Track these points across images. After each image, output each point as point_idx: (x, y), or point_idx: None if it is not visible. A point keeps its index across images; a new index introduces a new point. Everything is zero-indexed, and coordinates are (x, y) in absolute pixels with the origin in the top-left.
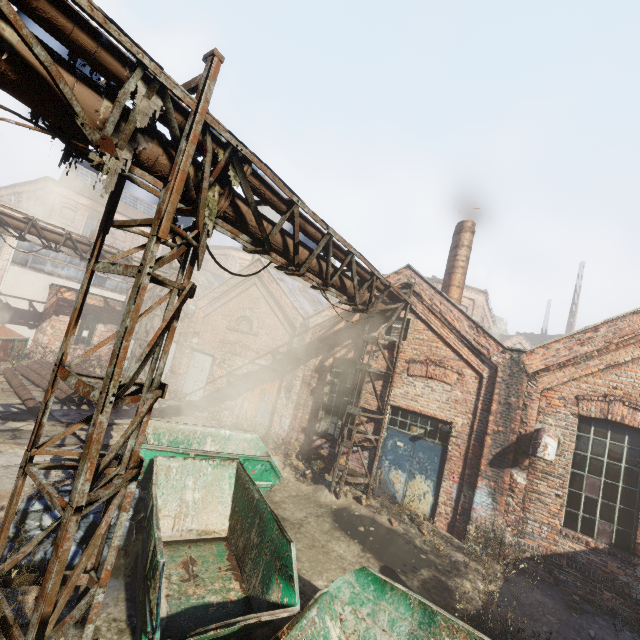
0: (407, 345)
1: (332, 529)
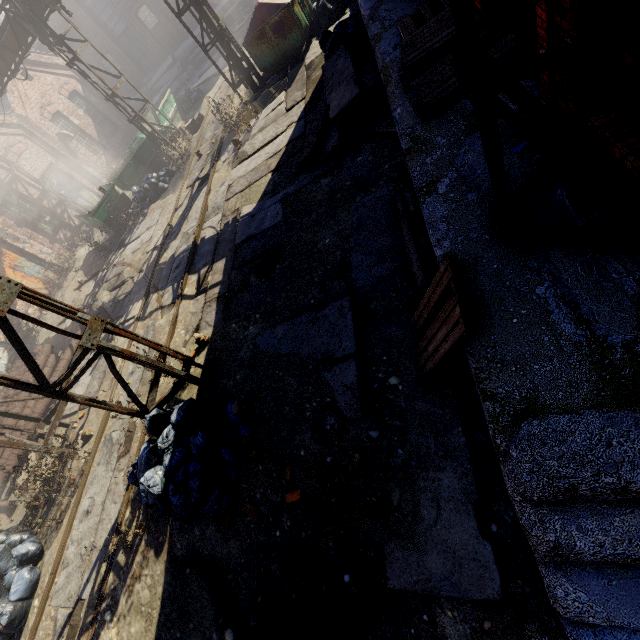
0: None
1: None
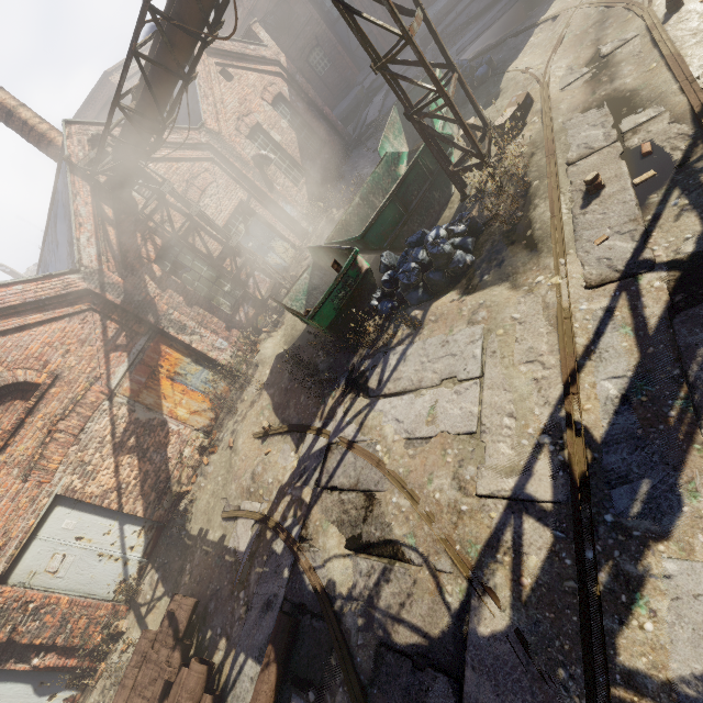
0: None
1: None
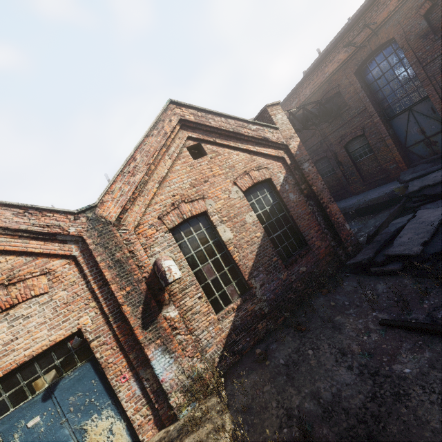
0: None
1: None
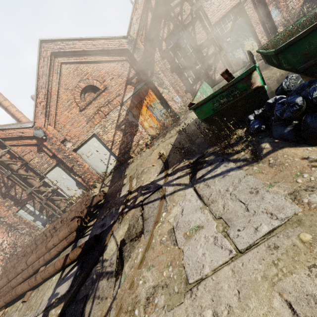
0: None
1: (268, 69)
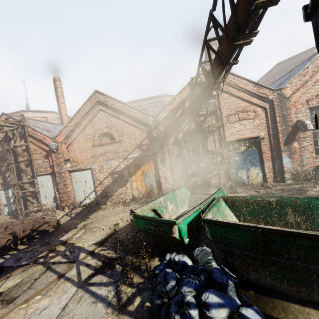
0: (222, 108)
1: None
